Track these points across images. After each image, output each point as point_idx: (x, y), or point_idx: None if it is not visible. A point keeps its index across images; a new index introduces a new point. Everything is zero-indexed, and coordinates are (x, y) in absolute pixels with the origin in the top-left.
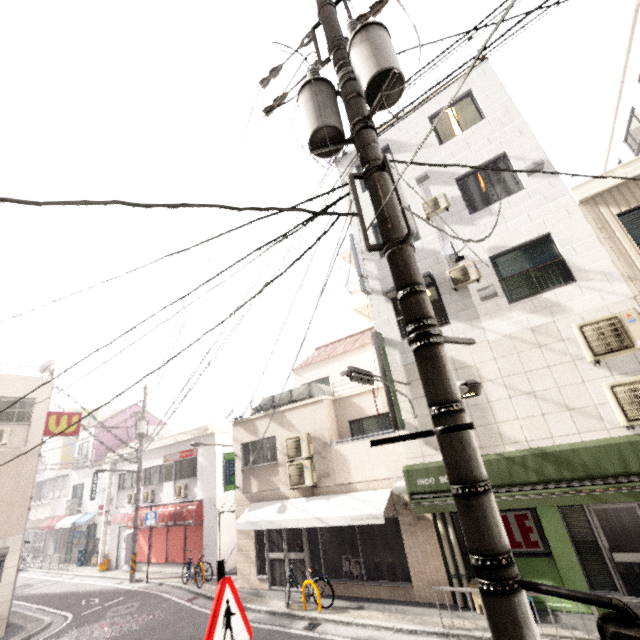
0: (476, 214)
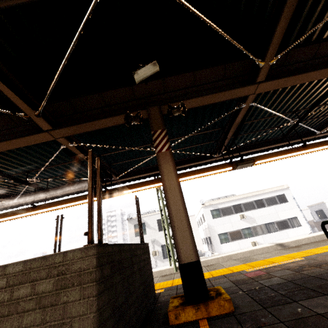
0: (164, 259)
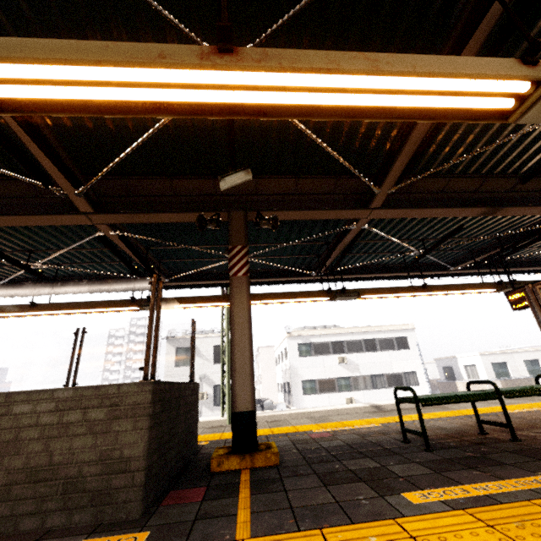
0: (215, 407)
